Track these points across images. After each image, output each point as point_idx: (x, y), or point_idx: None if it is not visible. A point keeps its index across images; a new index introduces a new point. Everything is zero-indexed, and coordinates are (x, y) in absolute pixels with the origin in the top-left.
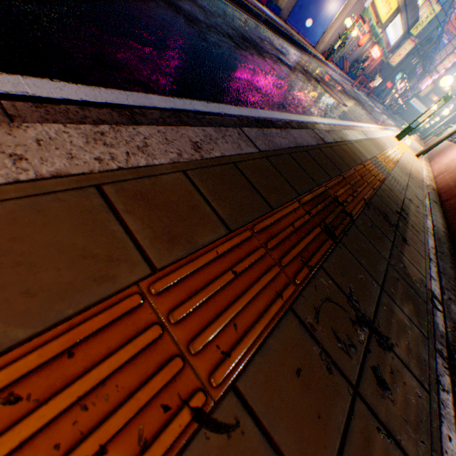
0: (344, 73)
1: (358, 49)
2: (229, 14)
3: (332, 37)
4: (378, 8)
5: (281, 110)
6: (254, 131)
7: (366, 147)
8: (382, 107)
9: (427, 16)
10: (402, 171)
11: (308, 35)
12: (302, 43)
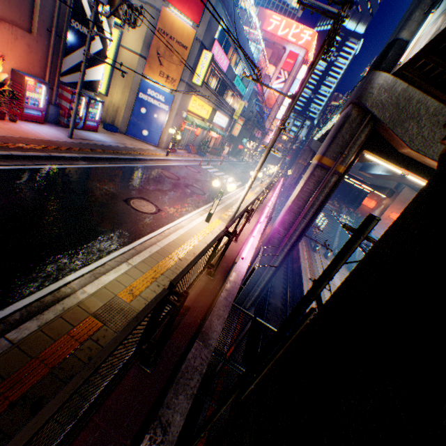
0: (194, 153)
1: (199, 136)
2: (19, 185)
3: (169, 137)
4: (198, 113)
5: (11, 302)
6: None
7: (112, 288)
8: (241, 164)
9: (240, 108)
10: (162, 282)
11: (148, 140)
12: (137, 154)
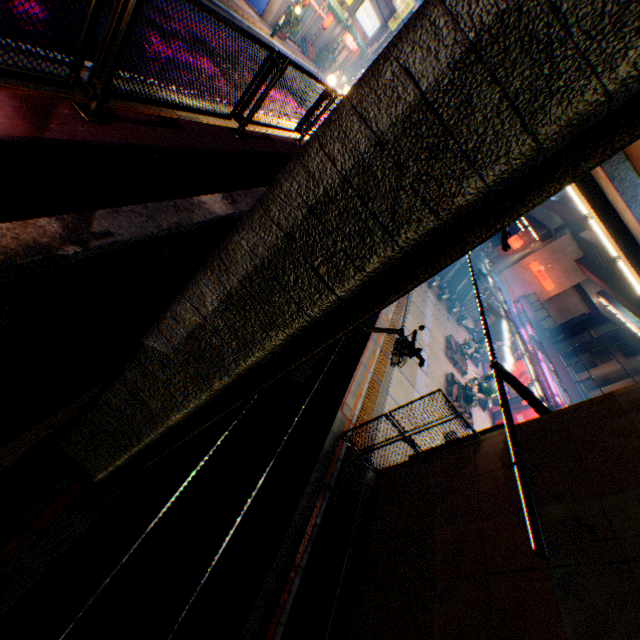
0: (311, 60)
1: (326, 33)
2: None
3: (282, 9)
4: None
5: None
6: (22, 58)
7: None
8: None
9: (404, 11)
10: None
11: None
12: (231, 8)
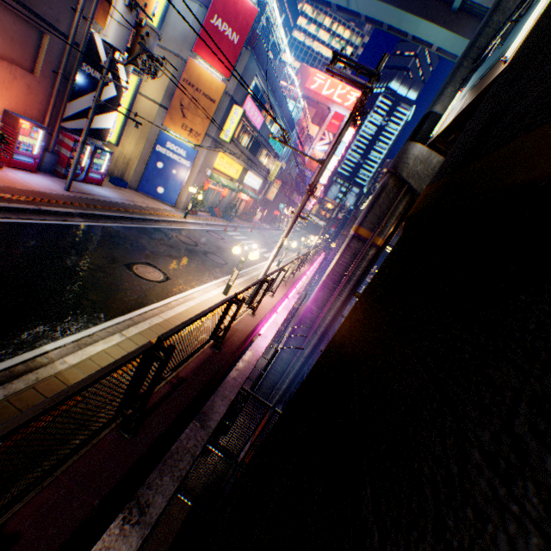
0: (220, 217)
1: (226, 198)
2: None
3: (189, 197)
4: (225, 171)
5: None
6: None
7: (99, 360)
8: (277, 232)
9: (276, 169)
10: None
11: (164, 198)
12: (148, 213)
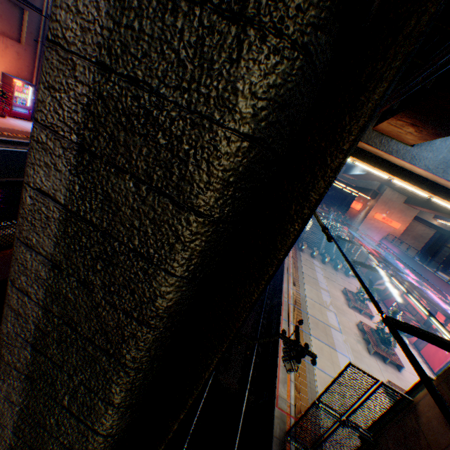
0: None
1: None
2: (1, 160)
3: None
4: None
5: None
6: None
7: None
8: None
9: None
10: None
11: None
12: None
